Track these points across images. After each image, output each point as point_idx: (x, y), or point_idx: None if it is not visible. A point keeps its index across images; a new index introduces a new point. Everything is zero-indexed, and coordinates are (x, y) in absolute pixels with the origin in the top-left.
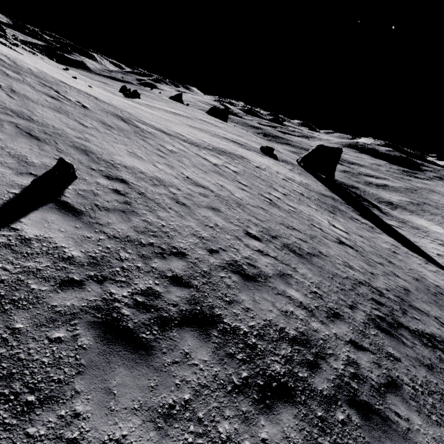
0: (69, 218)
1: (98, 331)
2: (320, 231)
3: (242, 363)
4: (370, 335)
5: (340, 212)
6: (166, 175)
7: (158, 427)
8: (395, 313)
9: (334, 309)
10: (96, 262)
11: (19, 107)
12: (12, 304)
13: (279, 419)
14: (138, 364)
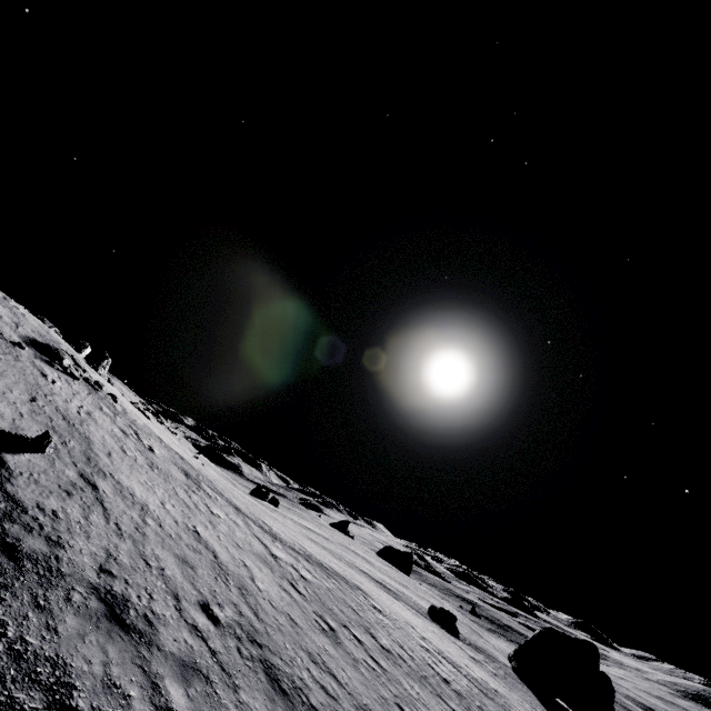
0: None
1: None
2: None
3: None
4: None
5: None
6: (164, 513)
7: None
8: None
9: None
10: None
11: (76, 418)
12: None
13: None
14: None
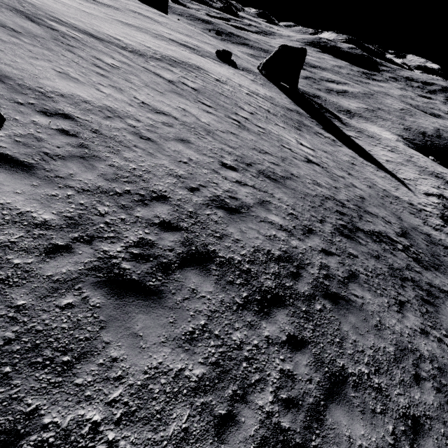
0: (20, 176)
1: (105, 289)
2: (289, 152)
3: (241, 287)
4: (336, 242)
5: (306, 128)
6: (117, 103)
7: (186, 349)
8: (354, 220)
9: (307, 226)
10: (75, 222)
11: None
12: (1, 284)
13: (276, 320)
14: (153, 308)
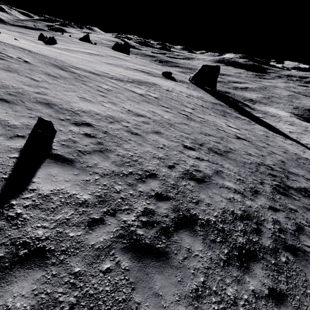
0: (67, 168)
1: (130, 253)
2: (224, 132)
3: (221, 244)
4: (277, 199)
5: (228, 114)
6: (114, 112)
7: (195, 307)
8: (284, 180)
9: (253, 188)
10: (103, 199)
11: None
12: (63, 254)
13: (255, 274)
14: (164, 268)
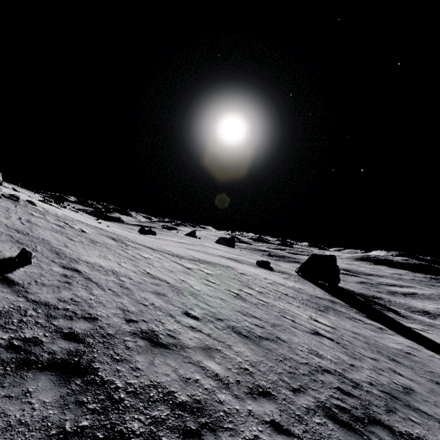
0: (2, 286)
1: None
2: (290, 321)
3: (90, 413)
4: (311, 422)
5: (336, 312)
6: (125, 270)
7: None
8: (372, 408)
9: (264, 387)
10: None
11: (25, 228)
12: None
13: None
14: None
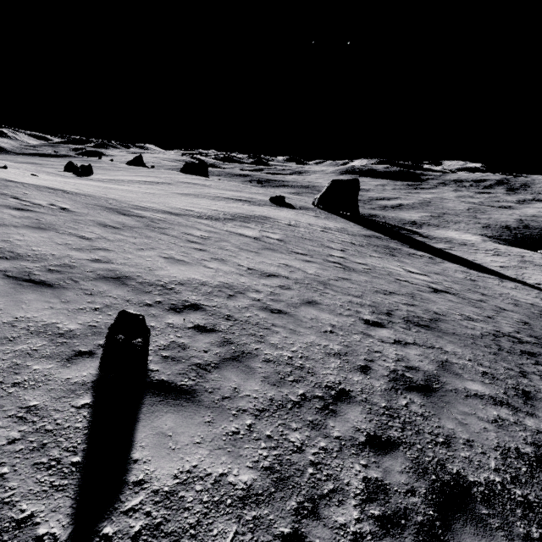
0: (188, 411)
1: None
2: (409, 284)
3: None
4: None
5: (397, 251)
6: (229, 276)
7: None
8: None
9: (516, 386)
10: (280, 476)
11: None
12: None
13: None
14: None
